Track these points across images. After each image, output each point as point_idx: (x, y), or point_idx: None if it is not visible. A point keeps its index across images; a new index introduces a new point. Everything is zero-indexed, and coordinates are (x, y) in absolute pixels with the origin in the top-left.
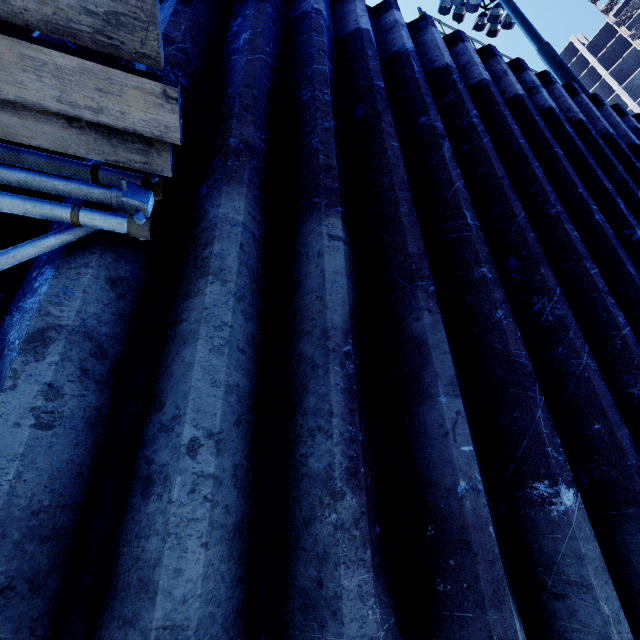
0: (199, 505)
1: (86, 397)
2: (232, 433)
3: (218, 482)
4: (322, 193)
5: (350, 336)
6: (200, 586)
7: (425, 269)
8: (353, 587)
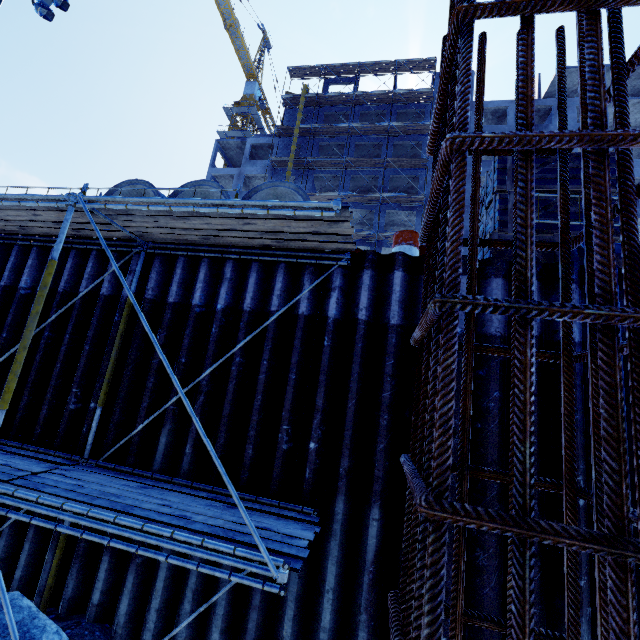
0: (329, 605)
1: (306, 568)
2: (337, 587)
3: (333, 600)
4: (373, 495)
5: (373, 564)
6: (329, 622)
7: None
8: (361, 635)
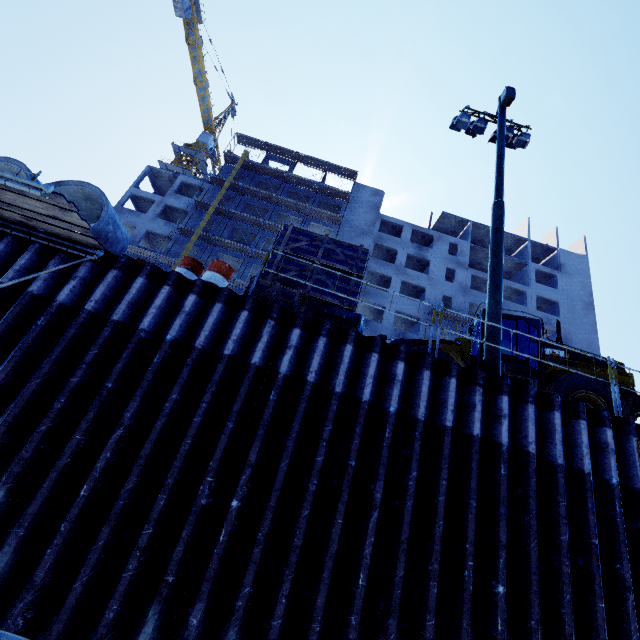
0: None
1: None
2: None
3: None
4: (7, 476)
5: None
6: None
7: (27, 522)
8: None
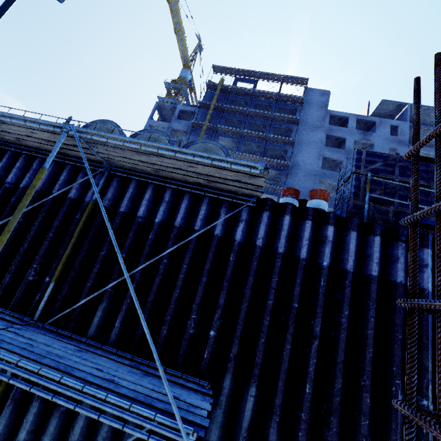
0: None
1: None
2: None
3: None
4: (252, 376)
5: (247, 431)
6: None
7: (278, 411)
8: None
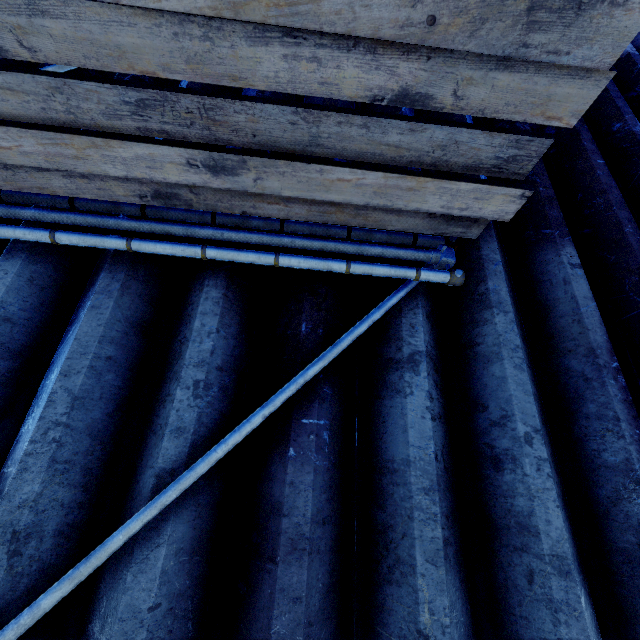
0: (546, 479)
1: (439, 400)
2: (543, 430)
3: (550, 465)
4: (552, 225)
5: (614, 354)
6: (565, 533)
7: None
8: None
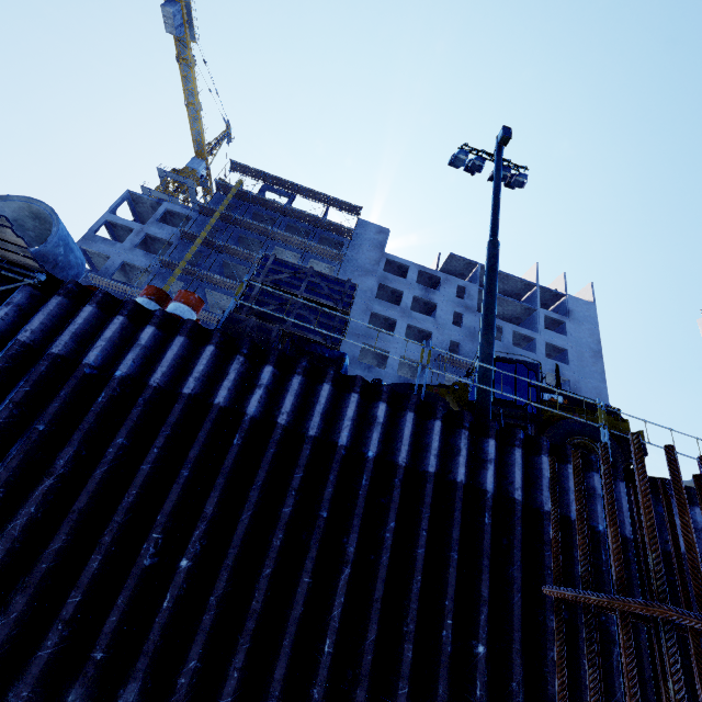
0: None
1: None
2: None
3: None
4: None
5: None
6: None
7: None
8: None
